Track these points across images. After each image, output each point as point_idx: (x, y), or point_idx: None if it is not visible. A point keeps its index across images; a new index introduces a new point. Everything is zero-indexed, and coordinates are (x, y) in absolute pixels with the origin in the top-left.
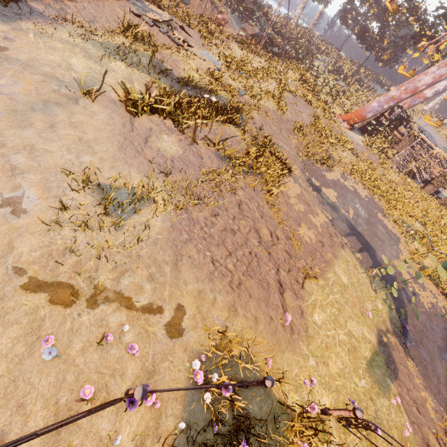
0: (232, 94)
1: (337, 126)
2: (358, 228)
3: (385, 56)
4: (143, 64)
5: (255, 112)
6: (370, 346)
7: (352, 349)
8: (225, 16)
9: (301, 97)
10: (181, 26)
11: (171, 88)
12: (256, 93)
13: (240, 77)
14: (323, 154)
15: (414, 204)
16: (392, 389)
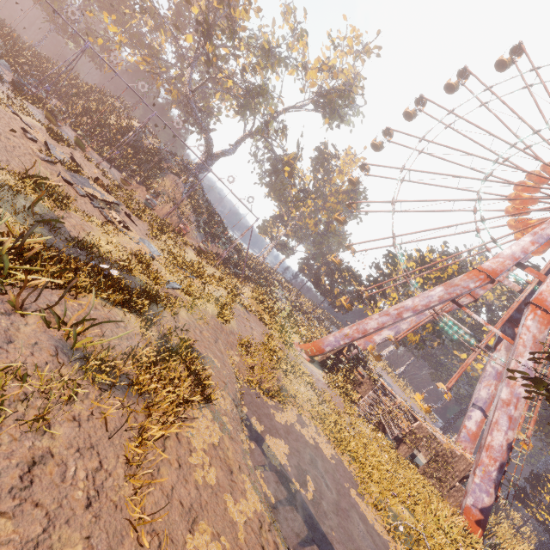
0: (156, 281)
1: (295, 354)
2: (322, 522)
3: (337, 303)
4: (17, 205)
5: (185, 309)
6: None
7: None
8: (188, 228)
9: (255, 314)
10: (129, 213)
11: (47, 241)
12: (195, 291)
13: (182, 274)
14: (274, 382)
15: (393, 473)
16: None
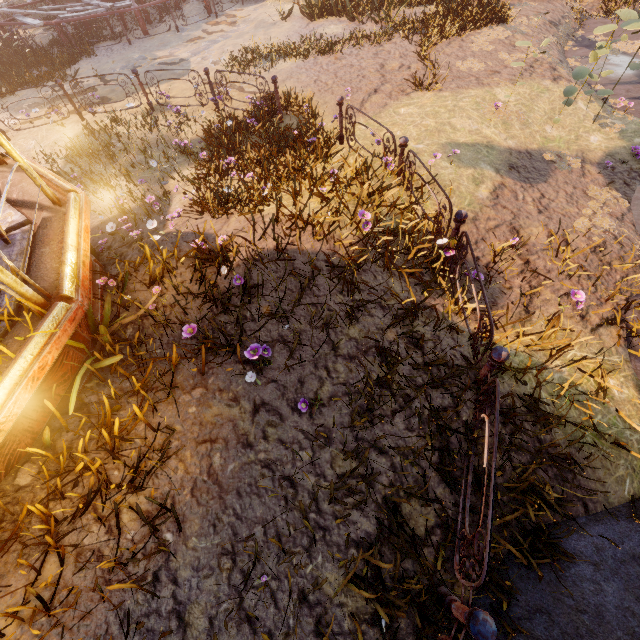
0: None
1: None
2: None
3: None
4: None
5: None
6: (480, 139)
7: (434, 131)
8: None
9: None
10: None
11: None
12: None
13: None
14: None
15: None
16: (485, 172)
